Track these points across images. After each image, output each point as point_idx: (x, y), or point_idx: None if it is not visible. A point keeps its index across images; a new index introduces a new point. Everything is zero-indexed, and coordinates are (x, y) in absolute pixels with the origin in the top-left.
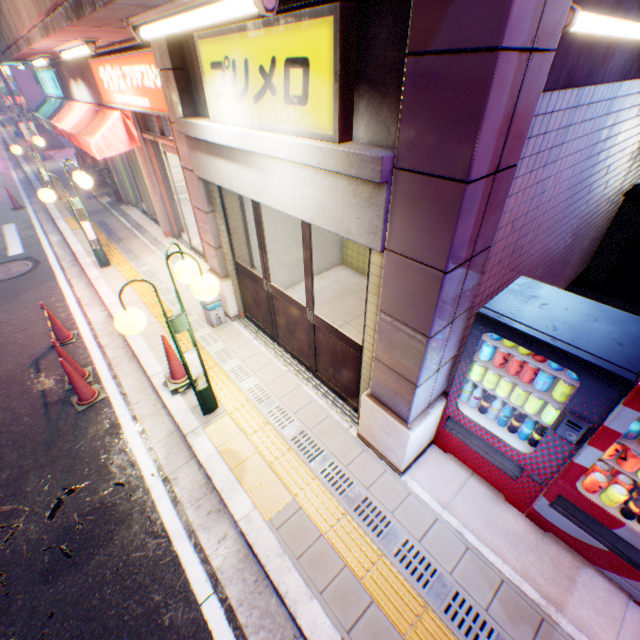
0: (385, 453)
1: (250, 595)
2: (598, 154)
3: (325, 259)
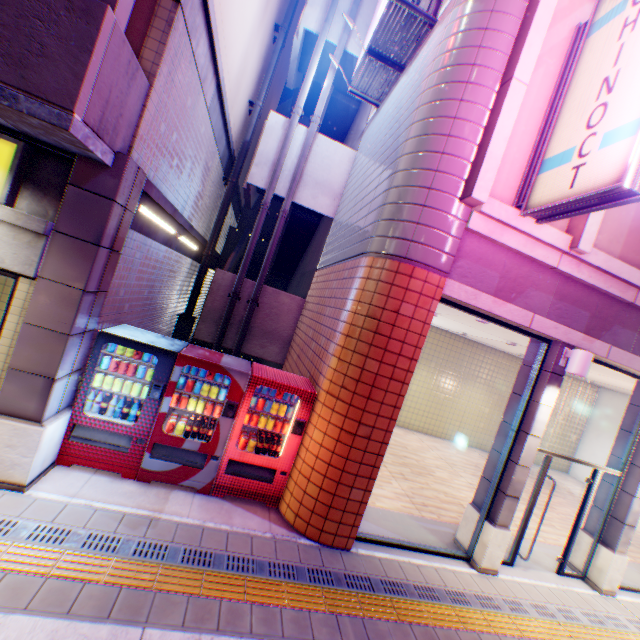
0: (7, 475)
1: None
2: (161, 278)
3: None
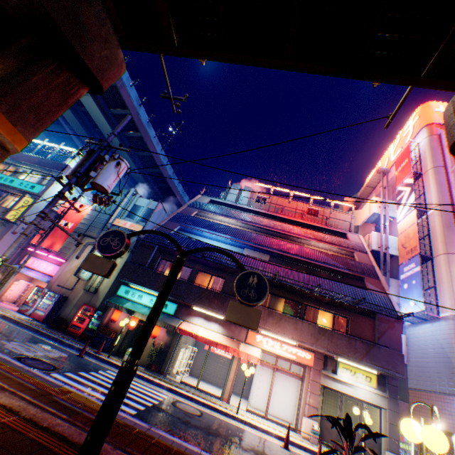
0: None
1: None
2: None
3: None
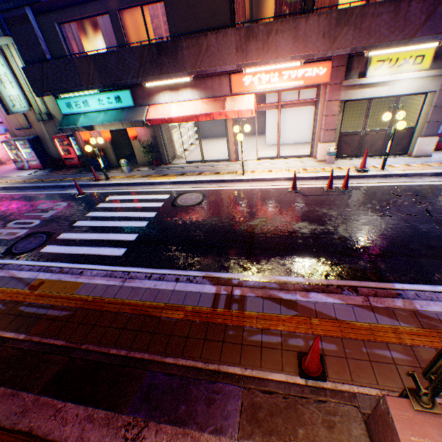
0: (425, 154)
1: None
2: None
3: None
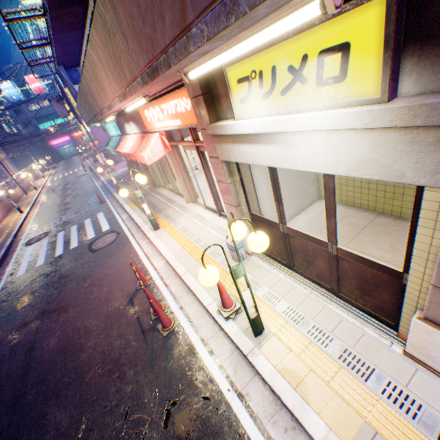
0: None
1: None
2: None
3: (307, 198)
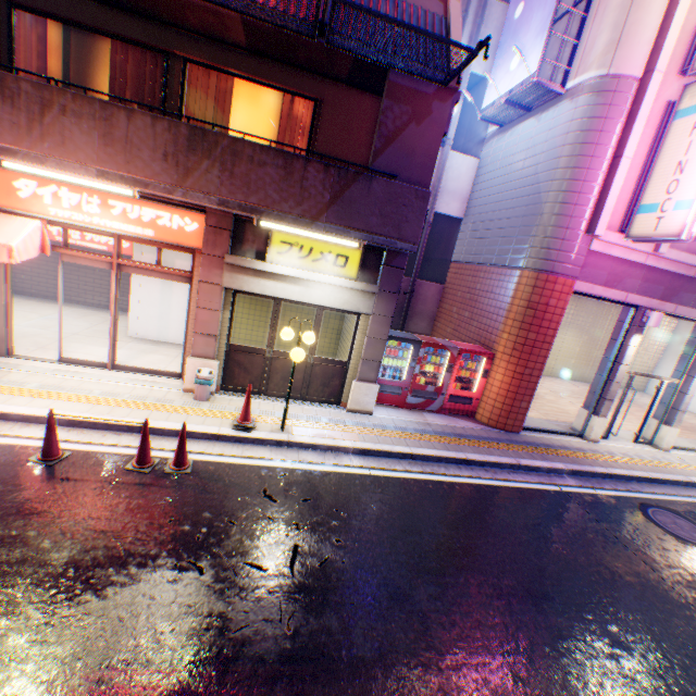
0: (365, 408)
1: (378, 463)
2: None
3: None
